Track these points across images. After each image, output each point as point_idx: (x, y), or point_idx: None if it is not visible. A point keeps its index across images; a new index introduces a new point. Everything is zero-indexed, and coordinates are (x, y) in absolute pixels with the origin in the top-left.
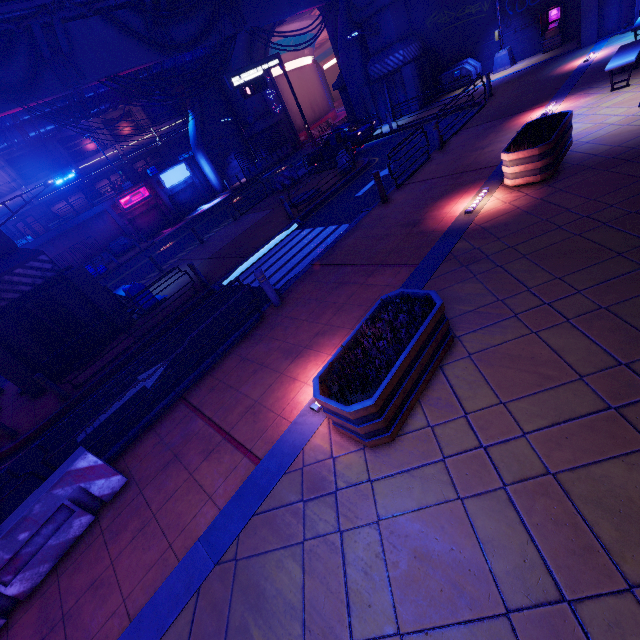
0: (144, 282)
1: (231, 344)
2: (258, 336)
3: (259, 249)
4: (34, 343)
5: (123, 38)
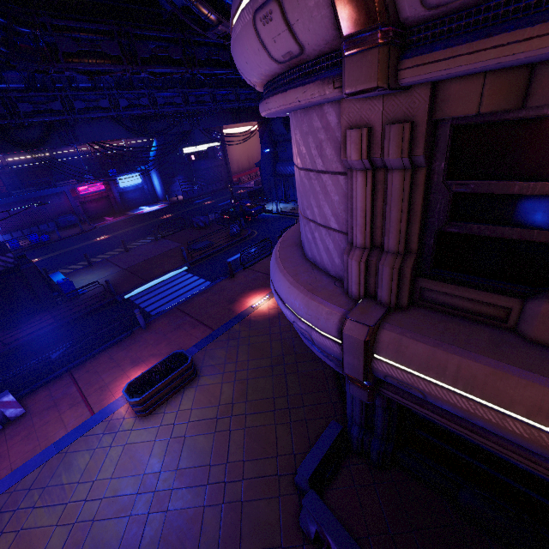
0: (75, 267)
1: (109, 346)
2: (125, 345)
3: (156, 278)
4: None
5: (112, 122)
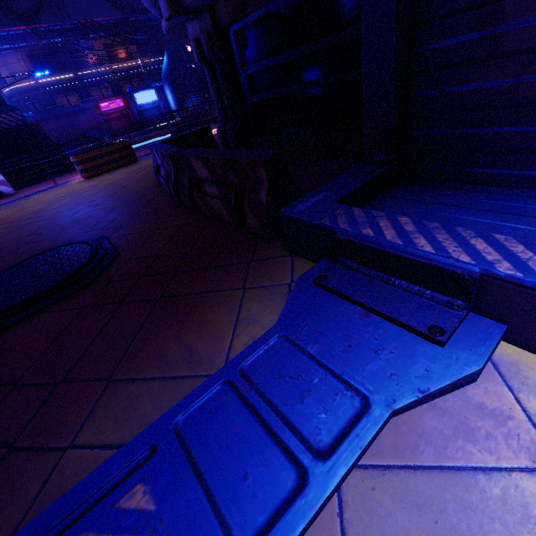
0: None
1: None
2: None
3: (142, 142)
4: (4, 156)
5: None
